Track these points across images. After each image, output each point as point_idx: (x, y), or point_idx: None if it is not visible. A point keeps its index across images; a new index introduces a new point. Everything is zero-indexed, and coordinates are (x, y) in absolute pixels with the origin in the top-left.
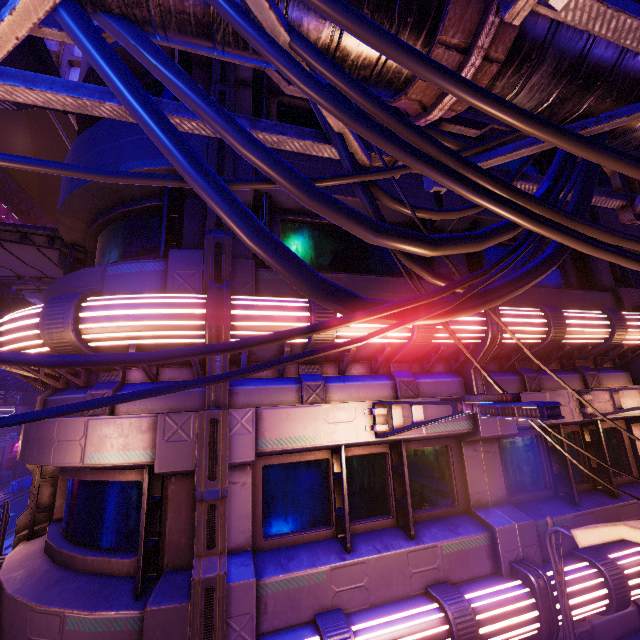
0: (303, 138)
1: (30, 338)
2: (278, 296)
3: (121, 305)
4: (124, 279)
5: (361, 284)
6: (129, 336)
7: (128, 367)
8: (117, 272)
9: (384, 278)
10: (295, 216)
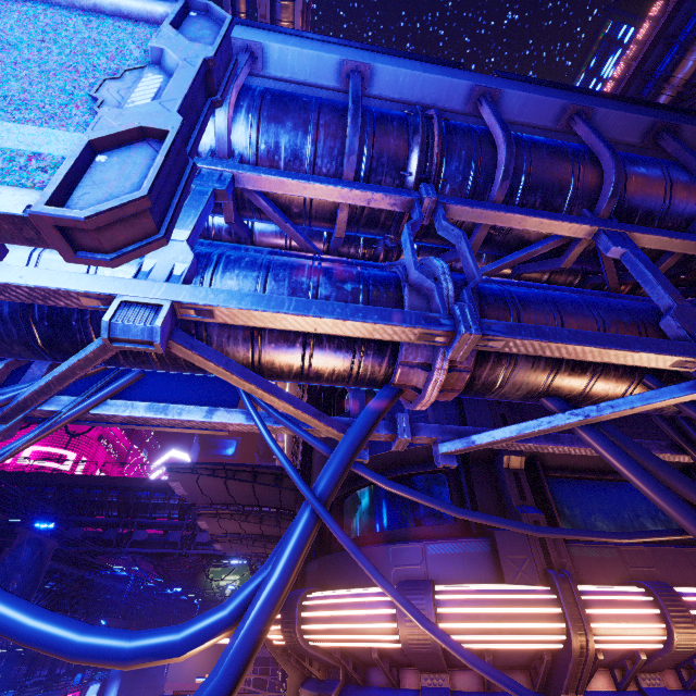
0: (663, 452)
1: (376, 631)
2: (593, 577)
3: (476, 600)
4: (450, 561)
5: (668, 558)
6: (488, 639)
7: (451, 667)
8: (440, 552)
9: (688, 549)
10: (556, 472)
